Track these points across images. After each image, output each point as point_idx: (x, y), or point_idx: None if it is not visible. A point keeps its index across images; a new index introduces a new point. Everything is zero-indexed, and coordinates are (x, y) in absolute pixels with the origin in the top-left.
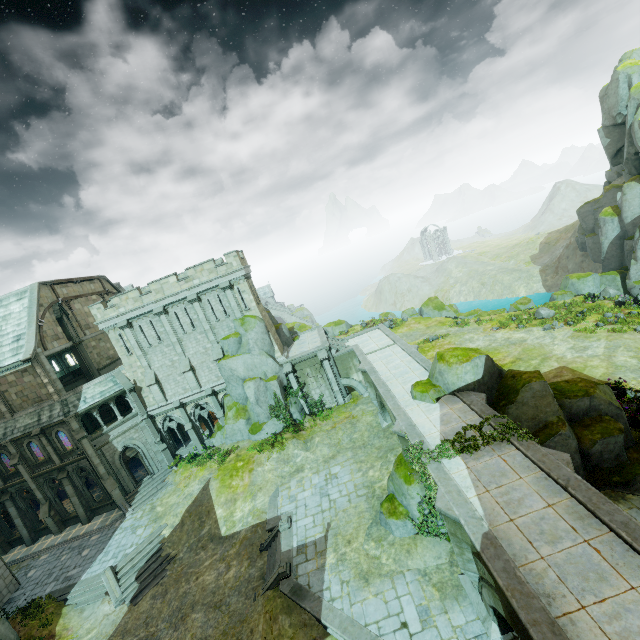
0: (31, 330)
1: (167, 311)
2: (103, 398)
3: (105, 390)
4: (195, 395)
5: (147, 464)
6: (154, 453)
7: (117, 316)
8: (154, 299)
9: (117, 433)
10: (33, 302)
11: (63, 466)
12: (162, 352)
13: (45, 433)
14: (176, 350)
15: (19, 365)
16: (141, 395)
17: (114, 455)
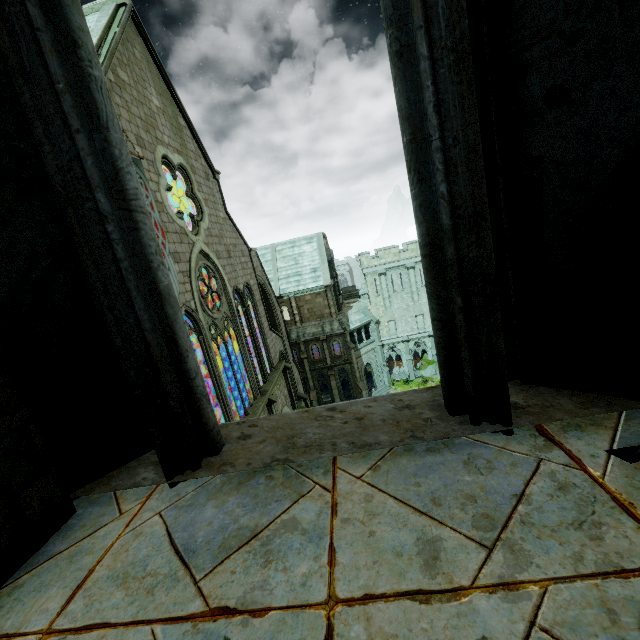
0: (325, 266)
1: (414, 267)
2: (361, 323)
3: (361, 318)
4: (419, 334)
5: (375, 379)
6: (379, 372)
7: (378, 265)
8: (408, 256)
9: (364, 351)
10: (321, 246)
11: (333, 366)
12: (401, 297)
13: (326, 340)
14: (413, 297)
15: (316, 289)
16: (378, 327)
17: (361, 366)
